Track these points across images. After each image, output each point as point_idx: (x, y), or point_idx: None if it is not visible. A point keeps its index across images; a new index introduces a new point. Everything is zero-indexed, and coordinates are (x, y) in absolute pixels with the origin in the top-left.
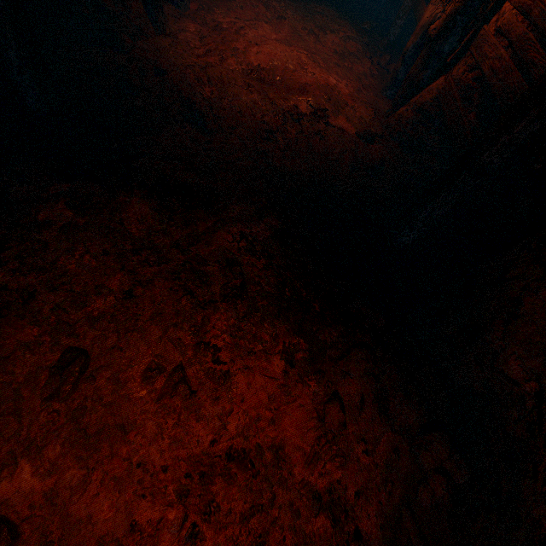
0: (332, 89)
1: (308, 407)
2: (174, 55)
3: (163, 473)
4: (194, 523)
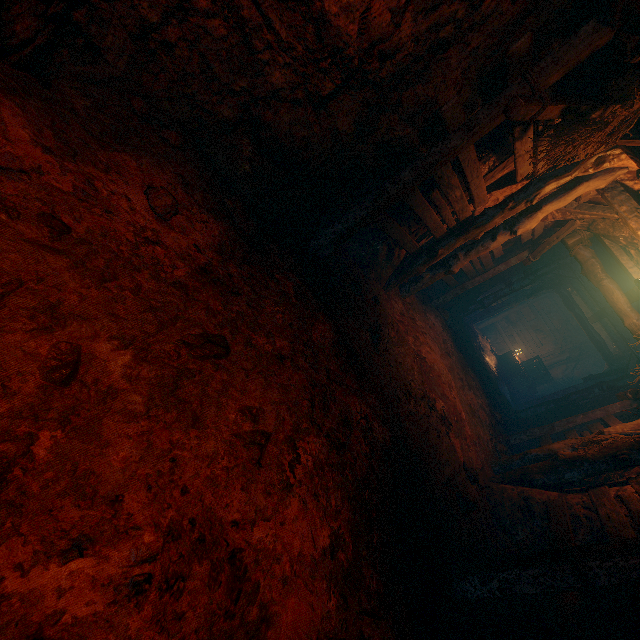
0: (461, 419)
1: (315, 618)
2: (385, 303)
3: (178, 492)
4: (146, 579)
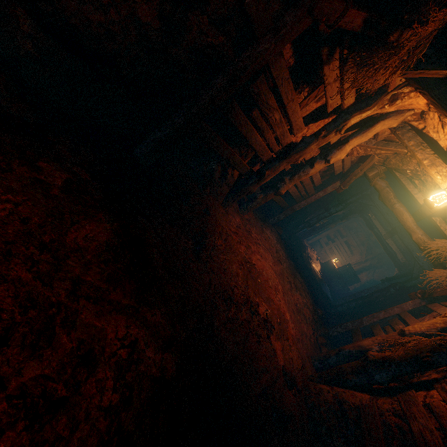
0: (285, 320)
1: None
2: (220, 216)
3: None
4: None
